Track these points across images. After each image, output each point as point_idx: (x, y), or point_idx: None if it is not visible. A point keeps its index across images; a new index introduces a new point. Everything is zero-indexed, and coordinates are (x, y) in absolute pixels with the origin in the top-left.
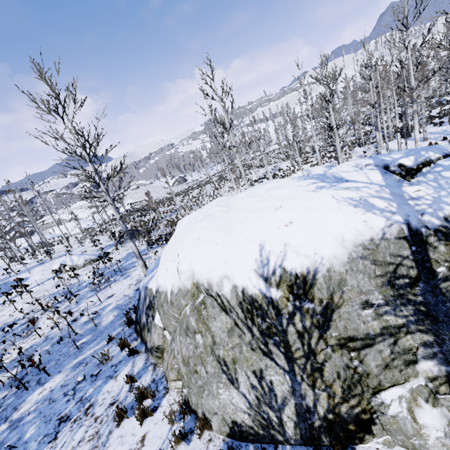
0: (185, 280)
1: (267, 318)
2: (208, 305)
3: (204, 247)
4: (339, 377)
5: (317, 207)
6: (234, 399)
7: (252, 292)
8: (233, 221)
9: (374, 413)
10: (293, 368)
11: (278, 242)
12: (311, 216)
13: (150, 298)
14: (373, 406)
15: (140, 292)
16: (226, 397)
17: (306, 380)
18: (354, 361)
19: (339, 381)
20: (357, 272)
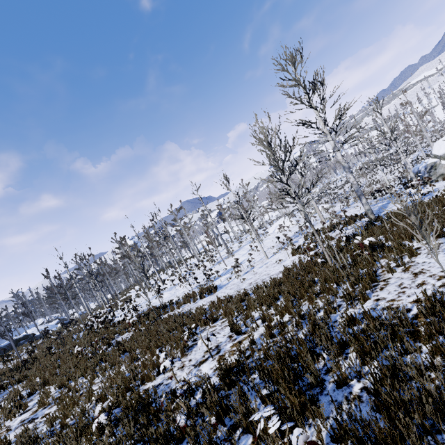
0: None
1: None
2: None
3: None
4: None
5: None
6: None
7: None
8: None
9: None
10: None
11: None
12: None
13: (431, 165)
14: None
15: (420, 170)
16: None
17: None
18: None
19: None
20: None
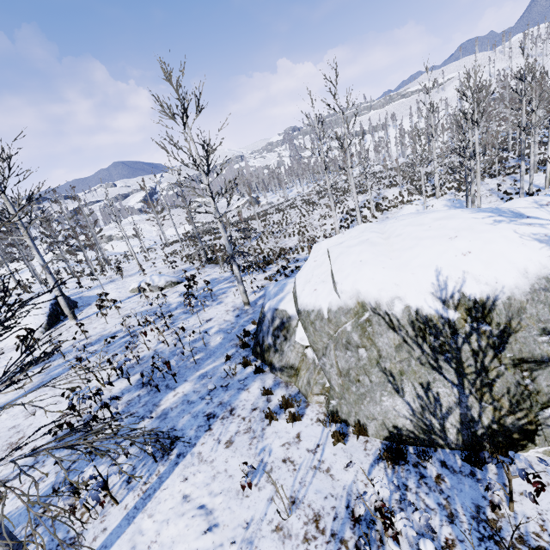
0: (347, 299)
1: (441, 337)
2: (374, 323)
3: (371, 270)
4: (509, 392)
5: (498, 239)
6: (397, 406)
7: (427, 313)
8: (398, 248)
9: (539, 425)
10: (462, 382)
11: (456, 270)
12: (492, 248)
13: (282, 319)
14: (539, 419)
15: (265, 313)
16: (389, 404)
17: (474, 394)
18: (526, 379)
19: (508, 396)
20: (538, 302)
